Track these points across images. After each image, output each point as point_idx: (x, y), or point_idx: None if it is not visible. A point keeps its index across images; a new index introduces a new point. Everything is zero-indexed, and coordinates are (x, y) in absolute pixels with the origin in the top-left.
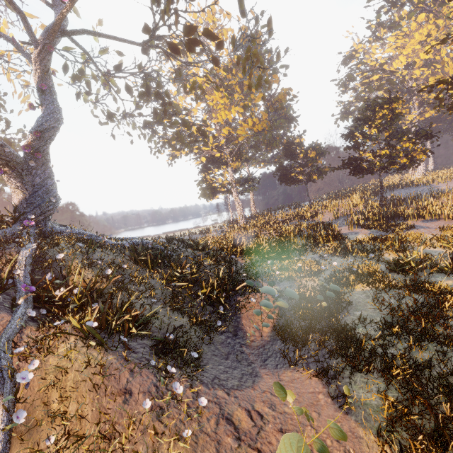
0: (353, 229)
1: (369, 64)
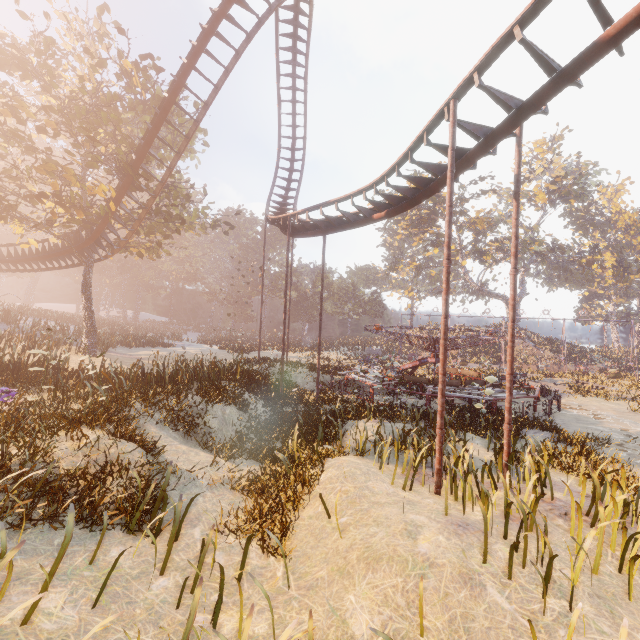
0: None
1: None
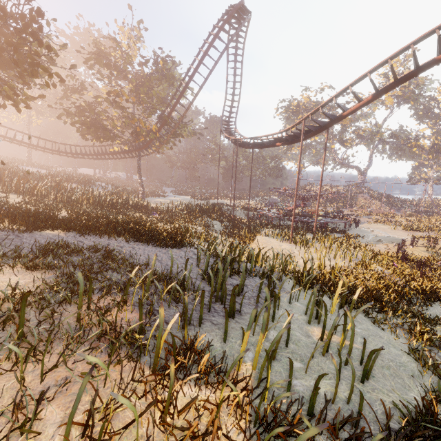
0: None
1: None
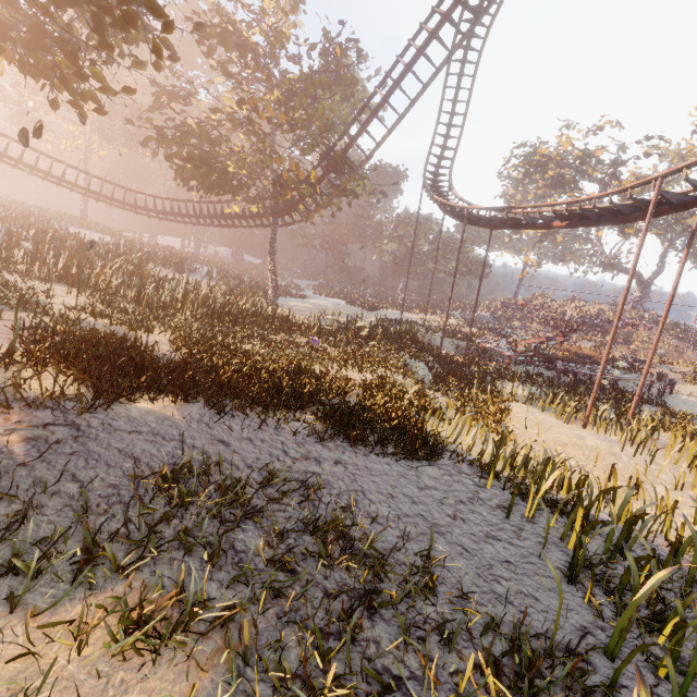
0: None
1: None
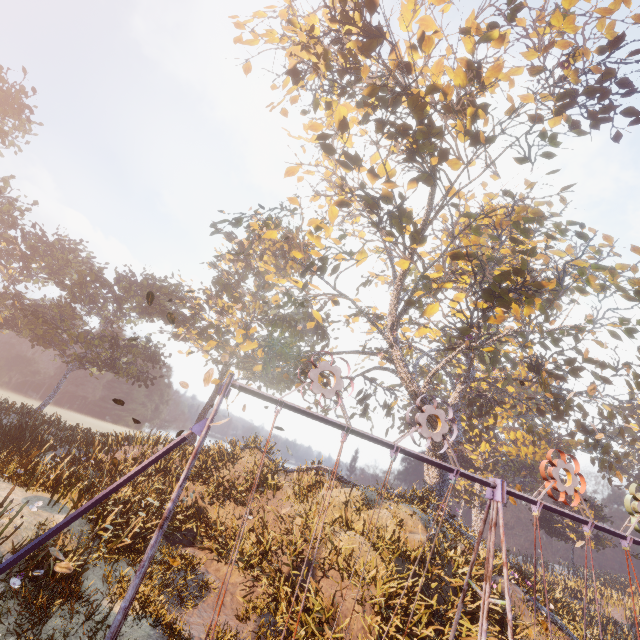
0: None
1: None
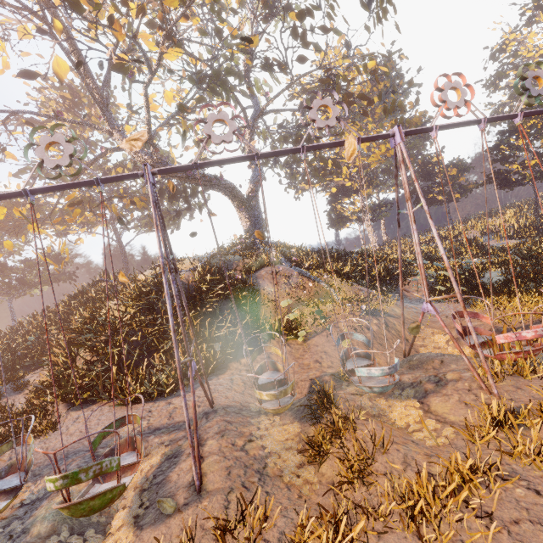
0: (500, 241)
1: (526, 56)
